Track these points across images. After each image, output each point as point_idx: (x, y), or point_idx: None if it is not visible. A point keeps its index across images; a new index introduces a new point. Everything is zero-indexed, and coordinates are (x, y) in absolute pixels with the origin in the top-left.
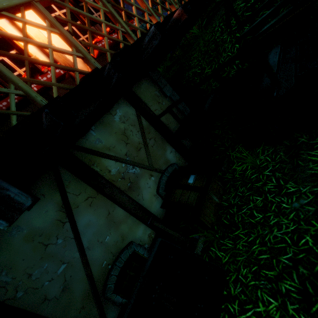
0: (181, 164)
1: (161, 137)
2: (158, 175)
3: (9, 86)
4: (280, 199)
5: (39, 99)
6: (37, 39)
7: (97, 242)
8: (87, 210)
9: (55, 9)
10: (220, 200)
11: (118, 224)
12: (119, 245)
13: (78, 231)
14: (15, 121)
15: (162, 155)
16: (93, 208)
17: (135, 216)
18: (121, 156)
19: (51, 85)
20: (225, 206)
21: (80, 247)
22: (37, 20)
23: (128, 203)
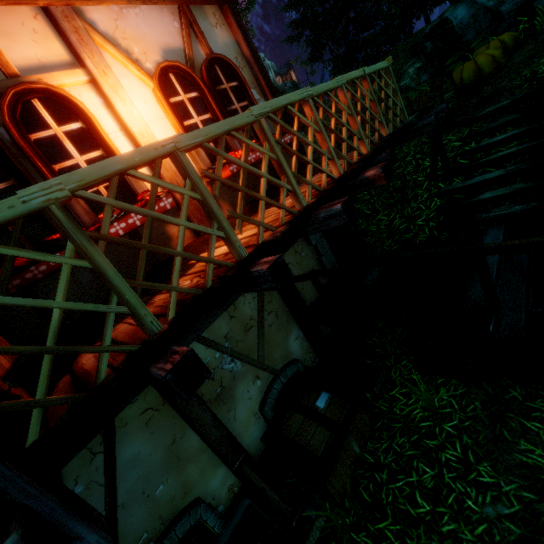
0: (307, 361)
1: (287, 311)
2: (268, 378)
3: (111, 298)
4: (464, 488)
5: (149, 320)
6: (141, 137)
7: (141, 496)
8: (140, 432)
9: (179, 91)
10: (362, 451)
11: (183, 463)
12: (177, 503)
13: (115, 473)
14: (105, 364)
15: (281, 343)
16: (151, 429)
17: (217, 452)
18: (218, 338)
19: (171, 290)
20: (369, 463)
21: (110, 504)
22: (146, 103)
23: (210, 427)
